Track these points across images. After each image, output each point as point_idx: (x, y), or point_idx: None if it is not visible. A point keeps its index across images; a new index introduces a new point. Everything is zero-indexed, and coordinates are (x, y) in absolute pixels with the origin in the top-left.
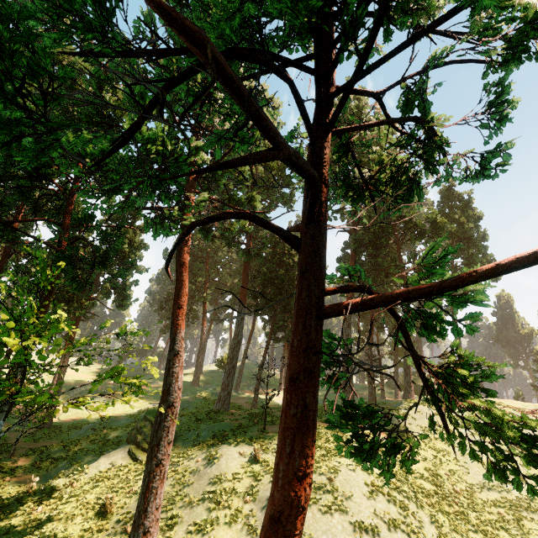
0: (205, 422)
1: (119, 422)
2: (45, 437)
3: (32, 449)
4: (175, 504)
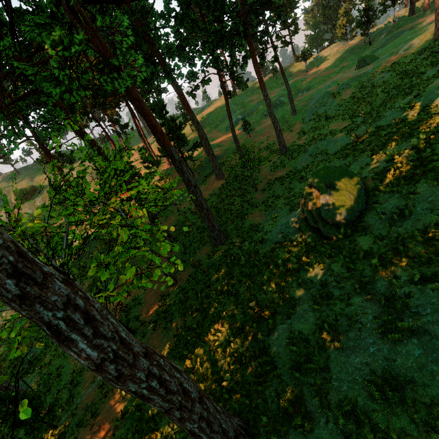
0: (433, 172)
1: (335, 143)
2: (281, 165)
3: (268, 183)
4: (306, 371)
